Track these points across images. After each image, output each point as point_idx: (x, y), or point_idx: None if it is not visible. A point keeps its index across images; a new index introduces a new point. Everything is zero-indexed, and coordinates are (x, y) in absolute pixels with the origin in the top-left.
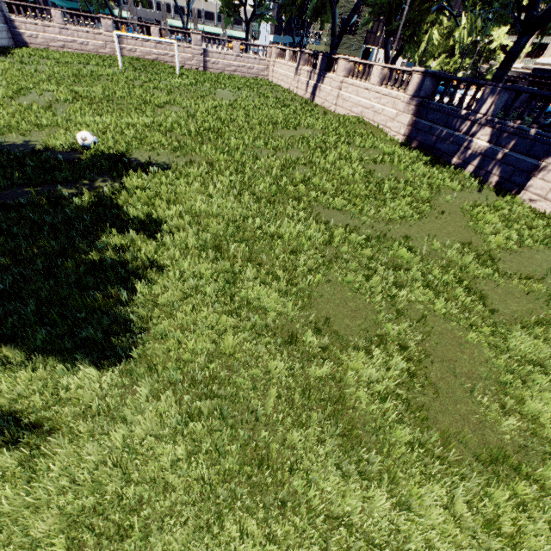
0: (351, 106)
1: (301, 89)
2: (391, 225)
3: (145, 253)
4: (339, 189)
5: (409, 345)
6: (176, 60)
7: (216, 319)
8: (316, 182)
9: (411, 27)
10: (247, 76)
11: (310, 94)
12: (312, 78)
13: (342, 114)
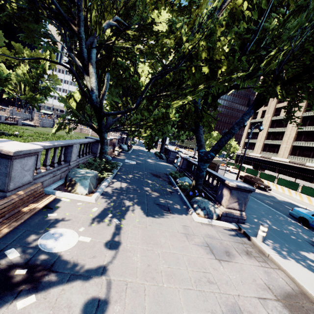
0: None
1: None
2: None
3: None
4: None
5: None
6: (90, 134)
7: None
8: None
9: None
10: None
11: None
12: None
13: None
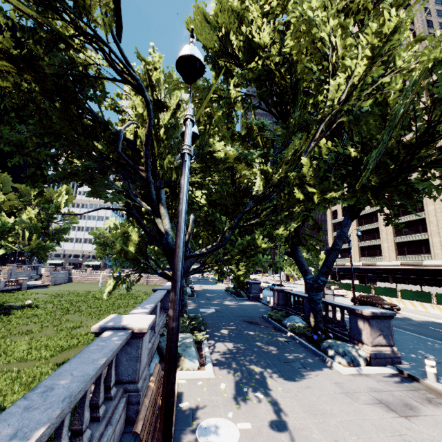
0: None
1: None
2: (93, 320)
3: None
4: (92, 312)
5: (30, 330)
6: None
7: None
8: (86, 310)
9: None
10: None
11: None
12: None
13: None
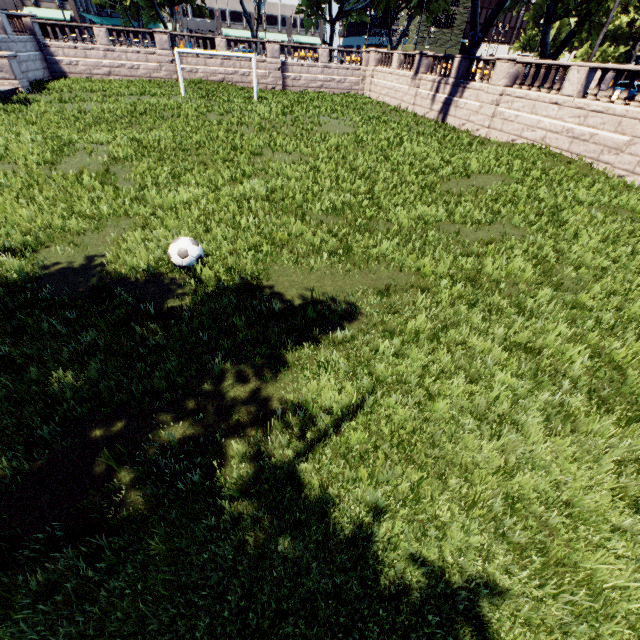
0: (521, 129)
1: (421, 107)
2: None
3: None
4: None
5: None
6: (254, 80)
7: None
8: (632, 315)
9: (592, 5)
10: (336, 92)
11: (437, 112)
12: (440, 91)
13: (502, 141)
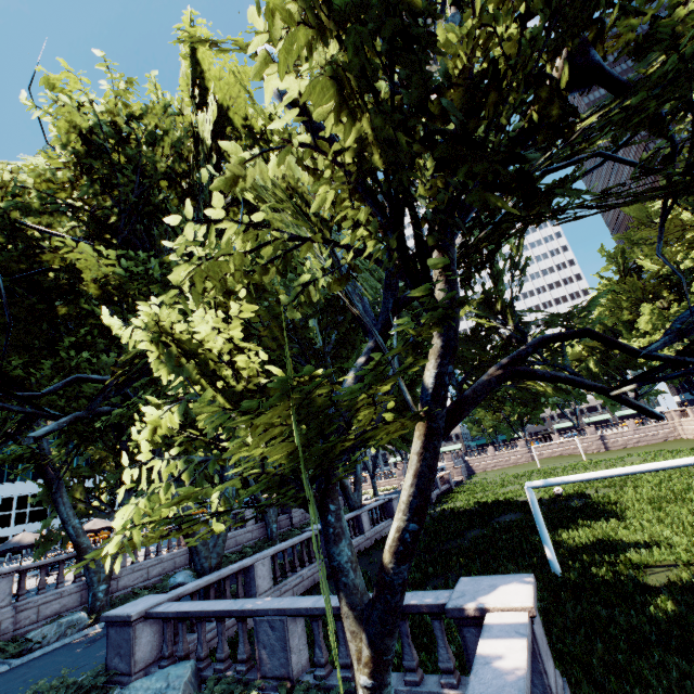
0: None
1: None
2: None
3: (615, 506)
4: None
5: None
6: (580, 449)
7: (654, 513)
8: None
9: None
10: (653, 442)
11: None
12: None
13: None
